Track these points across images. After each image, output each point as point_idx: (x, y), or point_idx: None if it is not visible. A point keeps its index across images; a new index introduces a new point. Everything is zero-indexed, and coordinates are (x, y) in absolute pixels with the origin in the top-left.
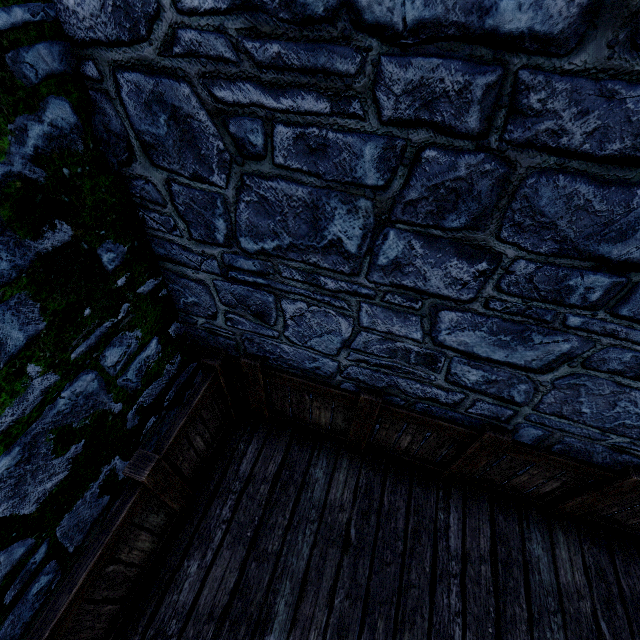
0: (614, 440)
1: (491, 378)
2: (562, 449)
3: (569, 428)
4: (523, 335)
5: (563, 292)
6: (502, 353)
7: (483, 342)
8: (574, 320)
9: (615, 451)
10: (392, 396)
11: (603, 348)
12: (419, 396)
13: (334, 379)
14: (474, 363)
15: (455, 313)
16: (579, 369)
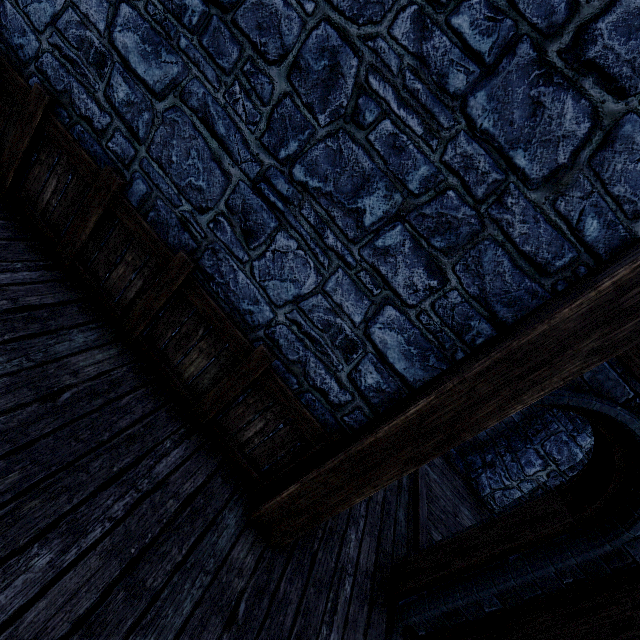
0: (184, 208)
1: (132, 99)
2: (154, 220)
3: (162, 185)
4: (158, 49)
5: (183, 10)
6: (144, 67)
7: (137, 50)
8: (184, 42)
9: (182, 226)
10: (63, 108)
11: (192, 79)
12: (82, 113)
13: (29, 69)
14: (126, 75)
15: (129, 9)
16: (178, 101)
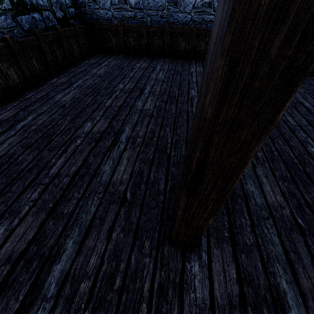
0: (160, 14)
1: (136, 2)
2: (155, 23)
3: (152, 14)
4: None
5: None
6: None
7: None
8: None
9: (162, 18)
10: (124, 21)
11: None
12: (128, 17)
13: (112, 20)
14: None
15: None
16: None
